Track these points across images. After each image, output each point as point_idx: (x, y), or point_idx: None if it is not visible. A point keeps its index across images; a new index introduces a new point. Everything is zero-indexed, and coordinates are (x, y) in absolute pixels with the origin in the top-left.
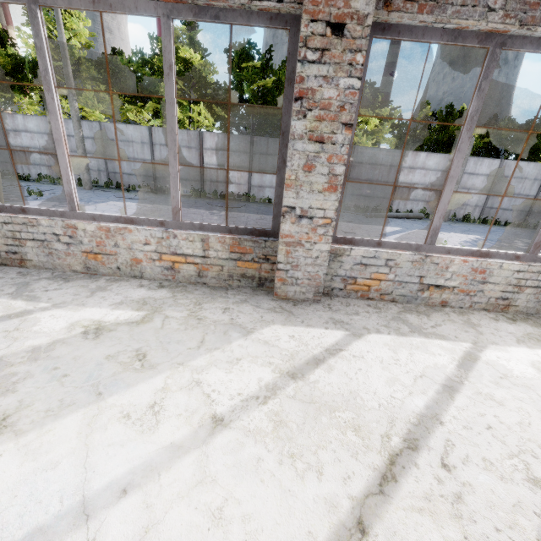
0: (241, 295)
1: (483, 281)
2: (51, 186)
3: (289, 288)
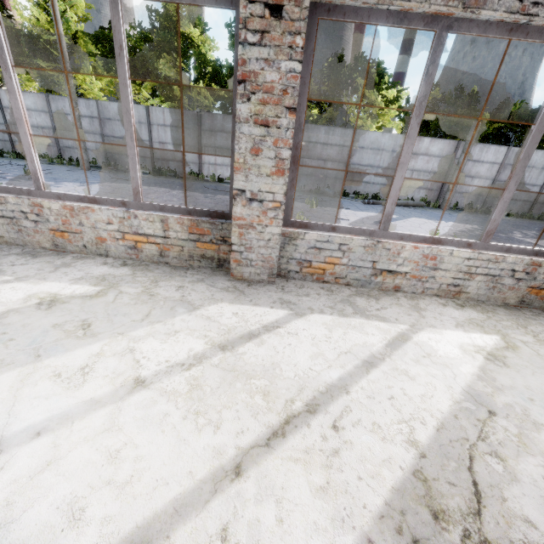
0: (199, 275)
1: (434, 268)
2: (49, 165)
3: (244, 269)
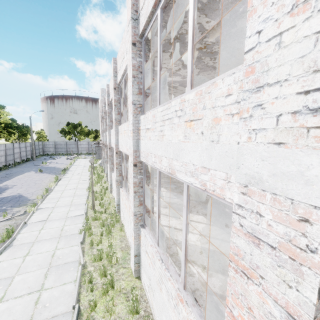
0: None
1: None
2: None
3: None
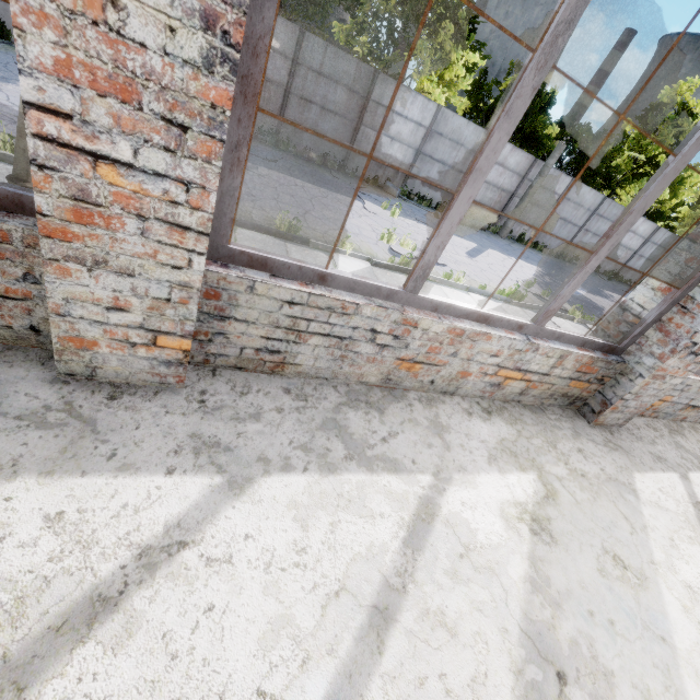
0: (563, 421)
1: None
2: None
3: (612, 415)
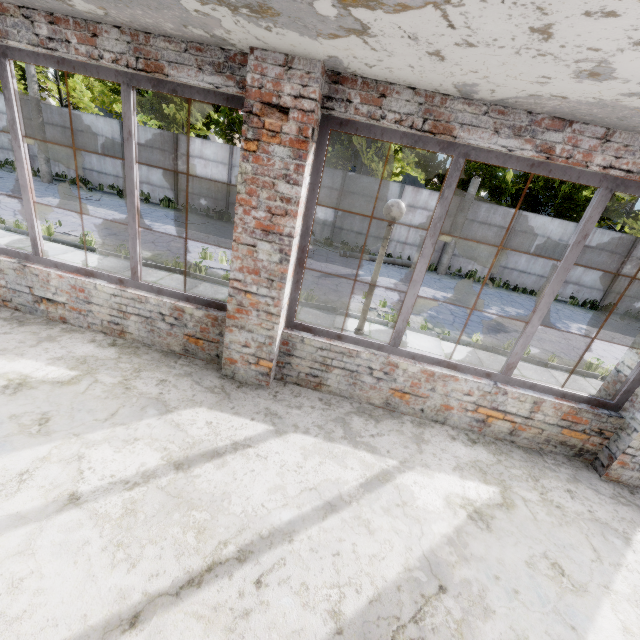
0: None
1: (88, 301)
2: (9, 174)
3: None
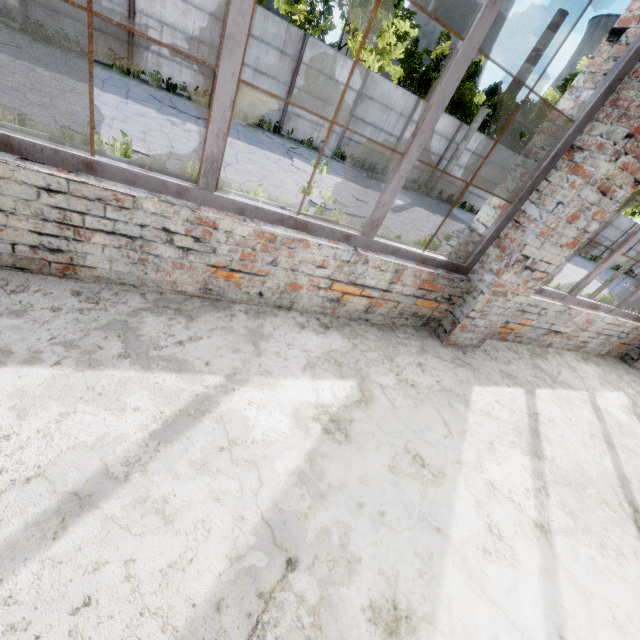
0: (413, 339)
1: (584, 330)
2: None
3: (463, 335)
